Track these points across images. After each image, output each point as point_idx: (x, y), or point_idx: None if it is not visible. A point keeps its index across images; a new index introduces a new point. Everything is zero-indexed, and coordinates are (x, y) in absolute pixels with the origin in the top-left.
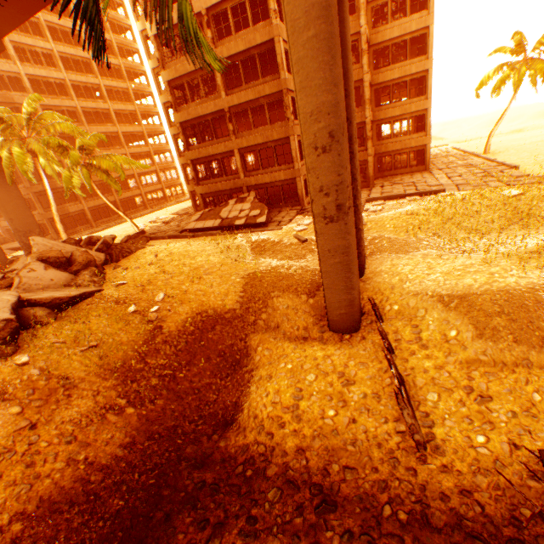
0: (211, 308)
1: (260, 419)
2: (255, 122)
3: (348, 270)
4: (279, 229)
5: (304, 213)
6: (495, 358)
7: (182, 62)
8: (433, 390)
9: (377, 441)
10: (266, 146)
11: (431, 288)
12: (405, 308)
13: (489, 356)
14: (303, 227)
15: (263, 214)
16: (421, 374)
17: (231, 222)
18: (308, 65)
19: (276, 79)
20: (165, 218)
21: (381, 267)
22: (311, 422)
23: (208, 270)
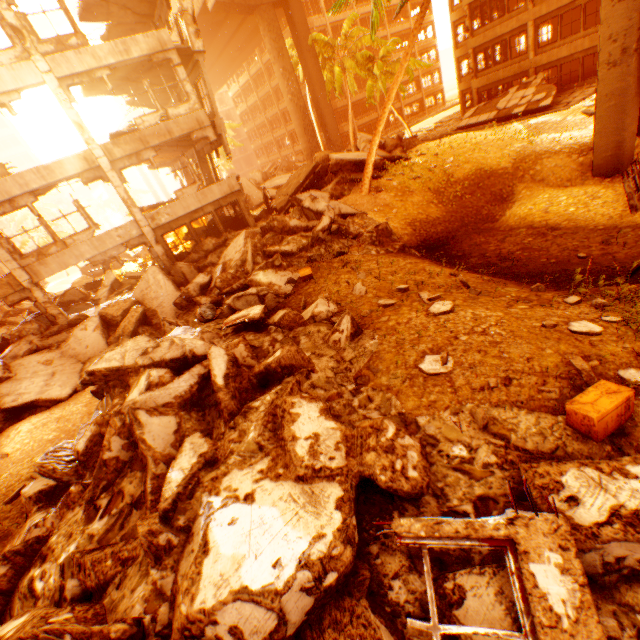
0: (487, 167)
1: (517, 216)
2: None
3: (620, 113)
4: (564, 109)
5: None
6: None
7: None
8: None
9: (601, 215)
10: (572, 7)
11: None
12: None
13: None
14: None
15: (547, 97)
16: None
17: (508, 112)
18: None
19: None
20: (428, 128)
21: None
22: (554, 213)
23: (486, 145)
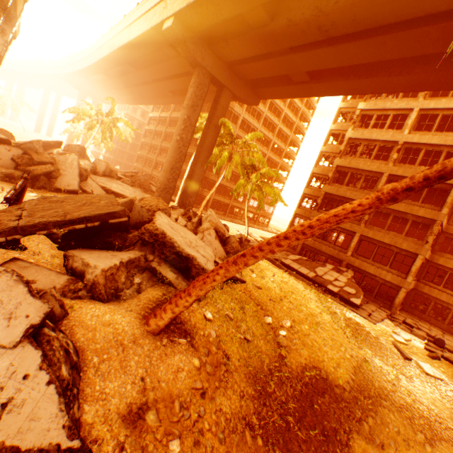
0: (324, 368)
1: None
2: None
3: None
4: (372, 321)
5: (395, 322)
6: None
7: (357, 160)
8: None
9: None
10: (388, 247)
11: None
12: None
13: None
14: (402, 339)
15: (357, 296)
16: None
17: (324, 282)
18: None
19: (435, 209)
20: (256, 237)
21: None
22: None
23: (321, 324)
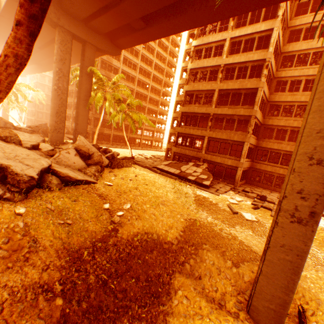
0: (156, 232)
1: None
2: (219, 127)
3: (295, 272)
4: (216, 194)
5: (236, 191)
6: None
7: (198, 84)
8: None
9: None
10: (226, 141)
11: None
12: None
13: None
14: (235, 201)
15: (208, 179)
16: None
17: (186, 175)
18: None
19: (250, 108)
20: (147, 155)
21: (305, 272)
22: None
23: (164, 202)
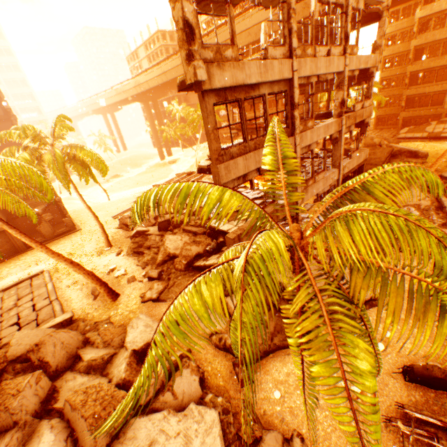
0: None
1: None
2: None
3: None
4: None
5: None
6: None
7: (432, 34)
8: None
9: None
10: None
11: None
12: None
13: None
14: None
15: None
16: None
17: (436, 135)
18: None
19: None
20: None
21: None
22: None
23: None
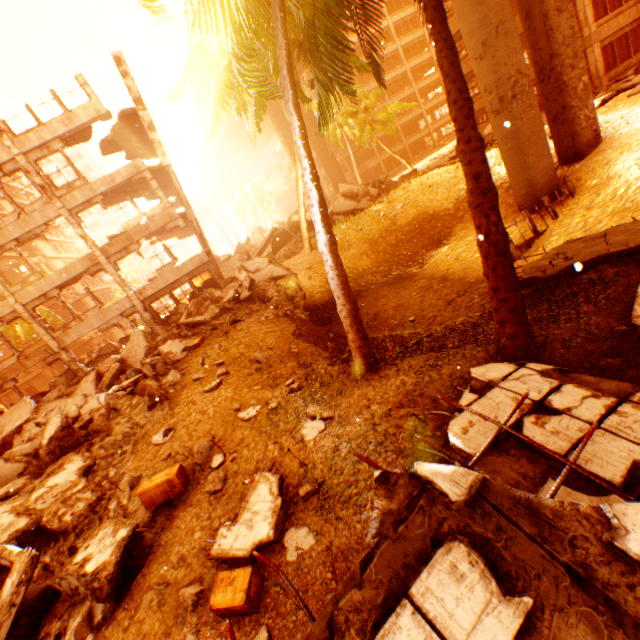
0: (431, 210)
1: (435, 263)
2: None
3: (519, 153)
4: None
5: None
6: (639, 204)
7: None
8: (558, 235)
9: None
10: None
11: (638, 152)
12: (602, 180)
13: (634, 204)
14: None
15: None
16: (561, 228)
17: (491, 138)
18: (458, 1)
19: None
20: (444, 154)
21: (613, 143)
22: (461, 260)
23: (439, 185)
